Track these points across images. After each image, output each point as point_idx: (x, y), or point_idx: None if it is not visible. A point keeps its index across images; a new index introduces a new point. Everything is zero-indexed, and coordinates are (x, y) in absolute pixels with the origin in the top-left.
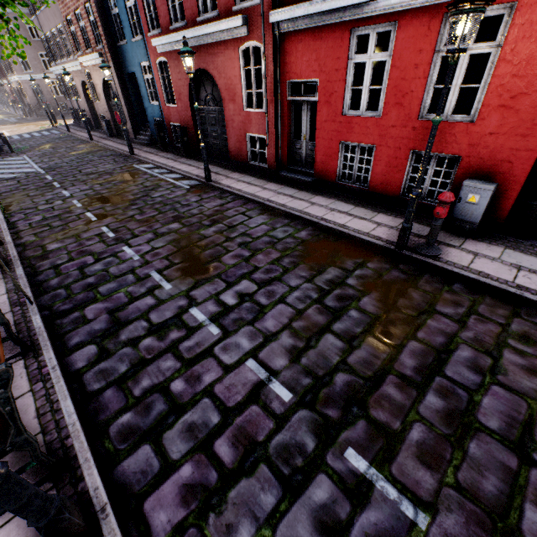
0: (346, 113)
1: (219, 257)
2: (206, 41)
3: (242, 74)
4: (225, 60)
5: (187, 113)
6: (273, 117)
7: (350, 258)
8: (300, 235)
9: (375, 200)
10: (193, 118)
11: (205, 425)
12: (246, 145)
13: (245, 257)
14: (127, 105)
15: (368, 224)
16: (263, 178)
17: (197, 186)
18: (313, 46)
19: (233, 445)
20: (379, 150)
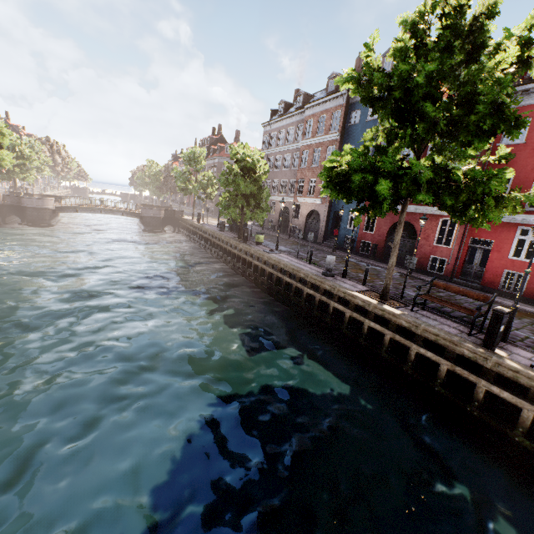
0: (510, 257)
1: (460, 304)
2: (417, 211)
3: (438, 229)
4: (427, 221)
5: (381, 238)
6: (456, 251)
7: (532, 318)
8: (495, 306)
9: (527, 301)
10: (385, 241)
11: (516, 338)
12: (428, 261)
13: (474, 306)
14: (325, 225)
15: (532, 309)
16: (442, 279)
17: (403, 275)
18: (492, 227)
19: (531, 343)
20: (532, 277)
